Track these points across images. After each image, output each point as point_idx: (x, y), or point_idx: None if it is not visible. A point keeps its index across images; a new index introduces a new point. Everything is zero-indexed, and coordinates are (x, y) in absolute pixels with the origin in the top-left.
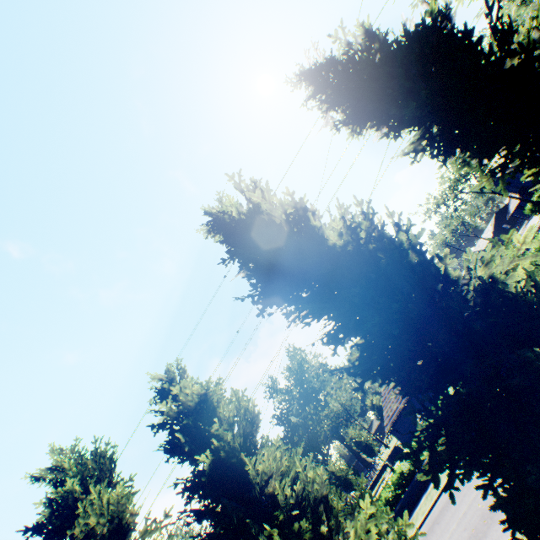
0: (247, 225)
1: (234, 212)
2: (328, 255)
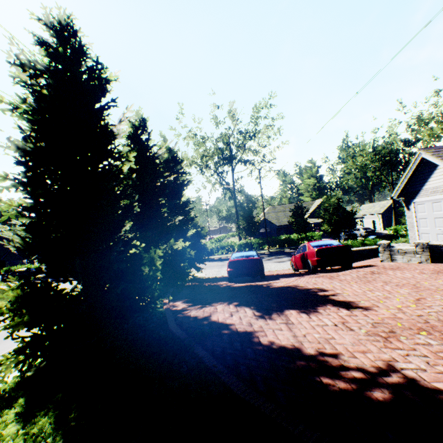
0: (98, 91)
1: (102, 76)
2: (110, 166)
